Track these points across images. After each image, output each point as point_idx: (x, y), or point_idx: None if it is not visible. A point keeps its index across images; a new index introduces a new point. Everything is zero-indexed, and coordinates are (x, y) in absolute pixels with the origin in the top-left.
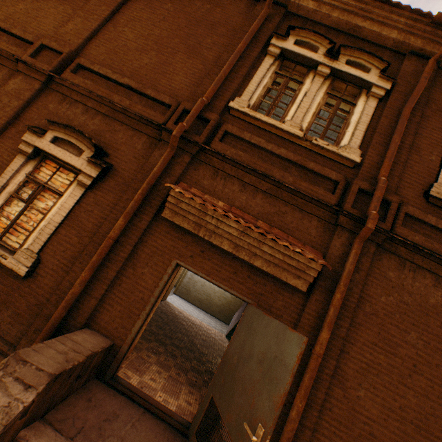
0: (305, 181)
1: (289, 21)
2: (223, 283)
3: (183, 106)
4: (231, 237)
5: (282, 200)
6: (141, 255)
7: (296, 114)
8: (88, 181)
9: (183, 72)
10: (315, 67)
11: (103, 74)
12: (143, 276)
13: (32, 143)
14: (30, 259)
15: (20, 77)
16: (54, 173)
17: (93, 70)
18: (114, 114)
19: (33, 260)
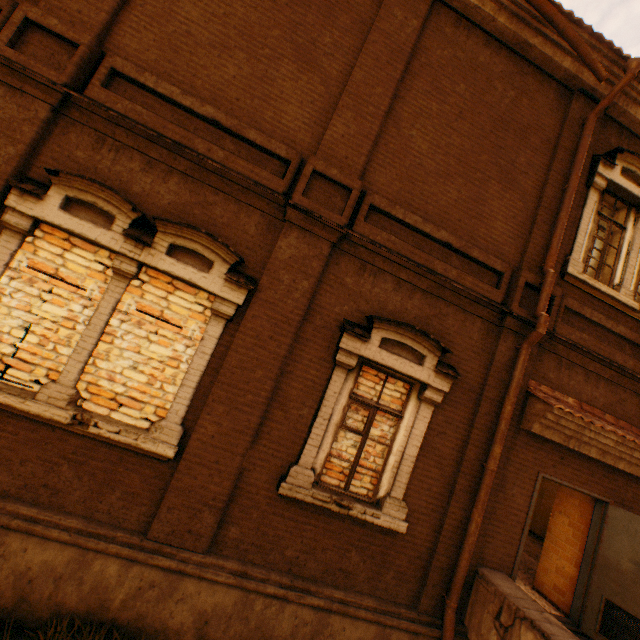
0: (637, 360)
1: (604, 127)
2: (583, 487)
3: (524, 278)
4: (603, 446)
5: (620, 386)
6: (506, 475)
7: (625, 275)
8: (438, 397)
9: (501, 214)
10: (636, 205)
11: (411, 223)
12: (513, 498)
13: (356, 351)
14: (402, 510)
15: (293, 233)
16: (383, 386)
17: (393, 216)
18: (437, 290)
19: (405, 510)
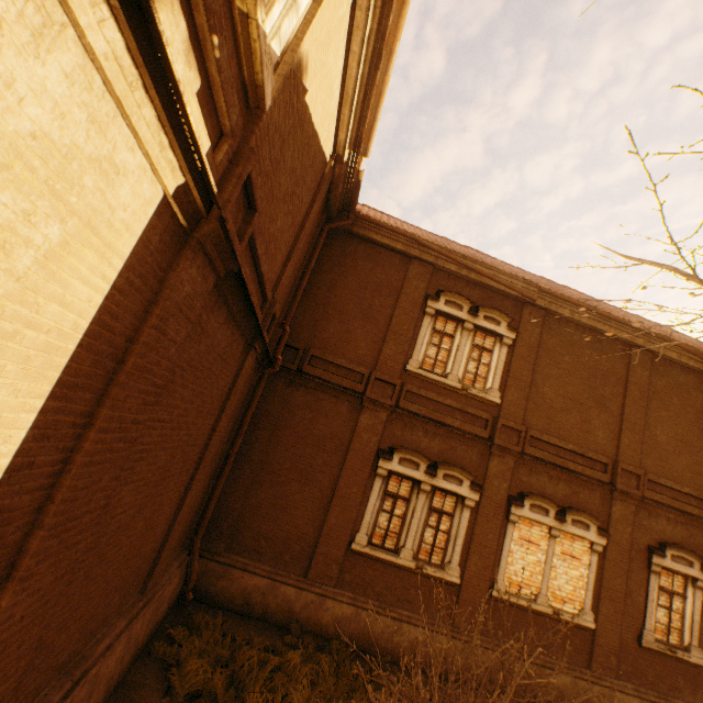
0: None
1: None
2: None
3: None
4: None
5: None
6: None
7: None
8: None
9: None
10: None
11: (668, 485)
12: None
13: (660, 563)
14: (700, 652)
15: (617, 502)
16: (672, 579)
17: (658, 482)
18: (688, 521)
19: (701, 652)
